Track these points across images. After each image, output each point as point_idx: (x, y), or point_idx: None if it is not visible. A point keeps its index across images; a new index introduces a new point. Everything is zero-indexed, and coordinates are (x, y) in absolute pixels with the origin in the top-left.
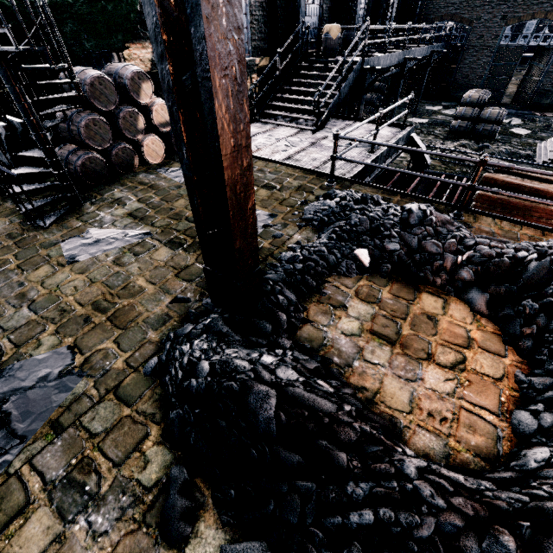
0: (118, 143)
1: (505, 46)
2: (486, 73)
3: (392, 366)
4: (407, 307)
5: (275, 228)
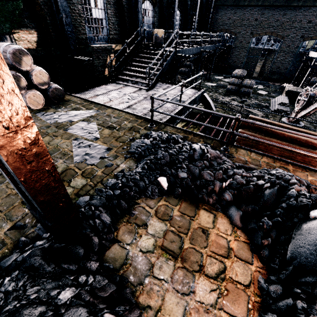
0: None
1: (253, 47)
2: (245, 60)
3: (173, 281)
4: (189, 222)
5: (108, 159)
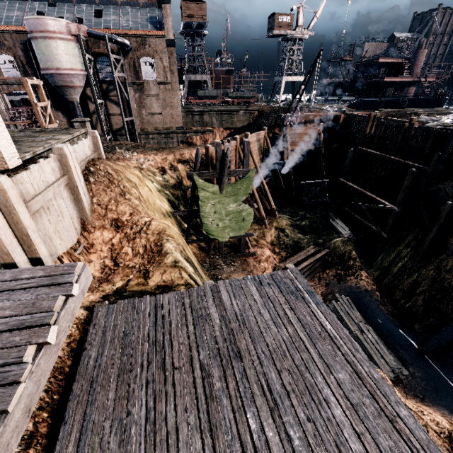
0: None
1: None
2: None
3: None
4: None
5: None
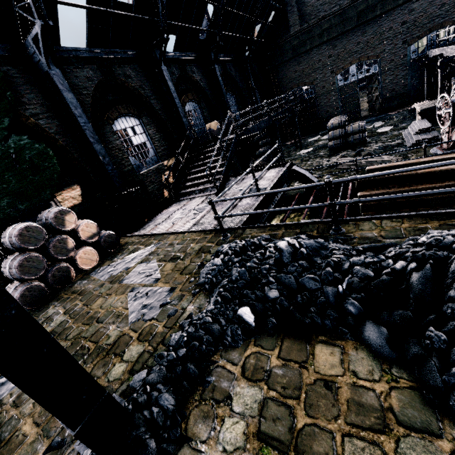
0: (53, 265)
1: (343, 85)
2: (340, 104)
3: None
4: (299, 374)
5: (171, 304)
